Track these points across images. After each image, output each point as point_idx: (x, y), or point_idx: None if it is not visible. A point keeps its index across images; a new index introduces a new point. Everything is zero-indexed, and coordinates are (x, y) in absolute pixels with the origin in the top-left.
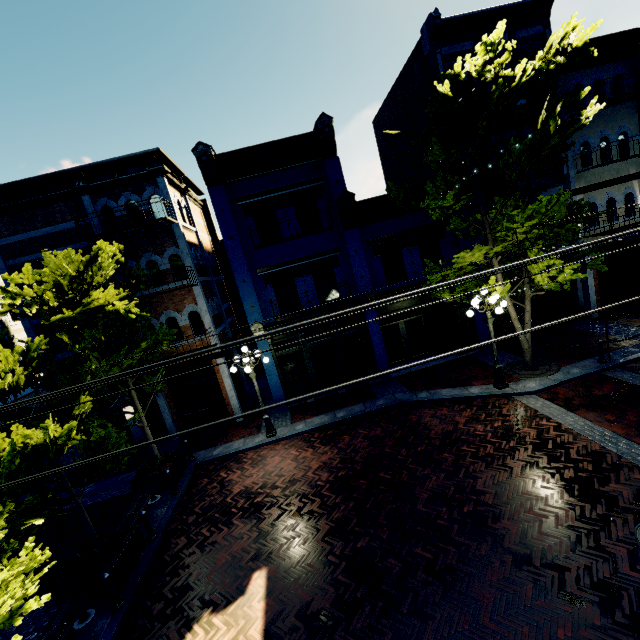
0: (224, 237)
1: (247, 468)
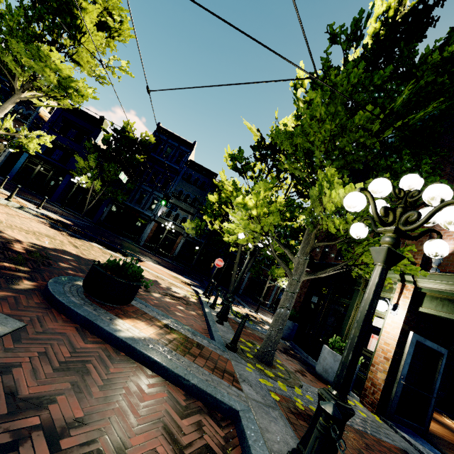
0: (48, 121)
1: None
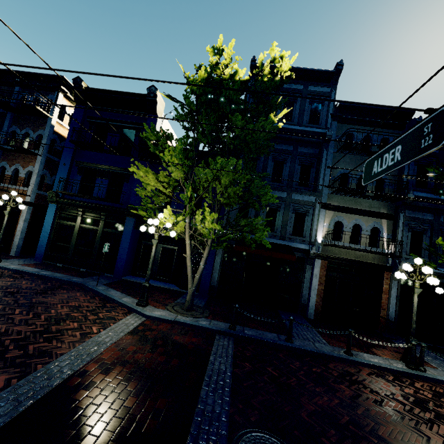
0: (69, 134)
1: None
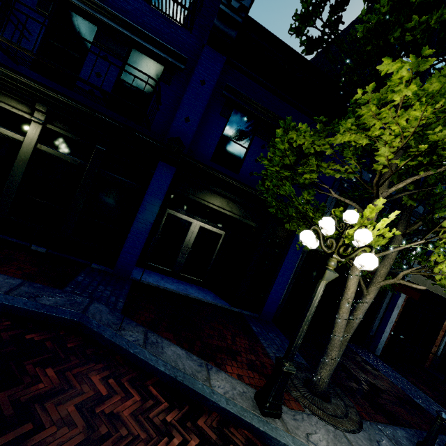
0: None
1: None
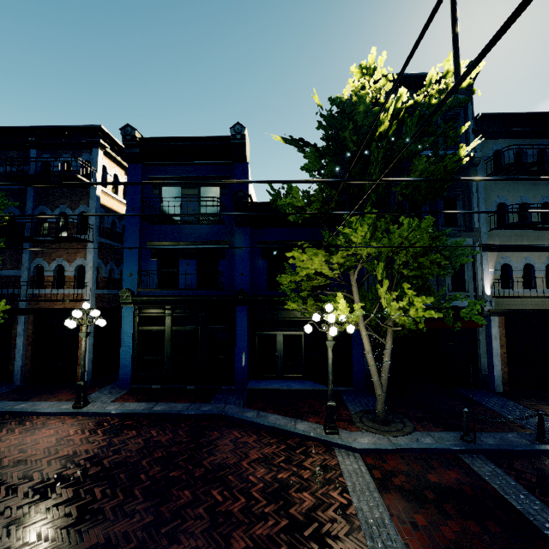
0: (128, 206)
1: (15, 432)
